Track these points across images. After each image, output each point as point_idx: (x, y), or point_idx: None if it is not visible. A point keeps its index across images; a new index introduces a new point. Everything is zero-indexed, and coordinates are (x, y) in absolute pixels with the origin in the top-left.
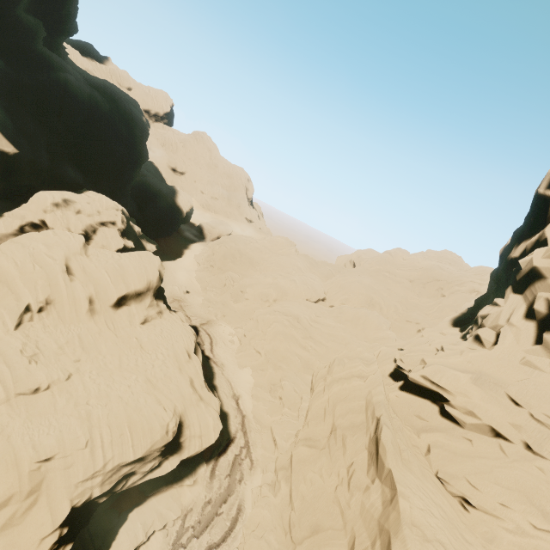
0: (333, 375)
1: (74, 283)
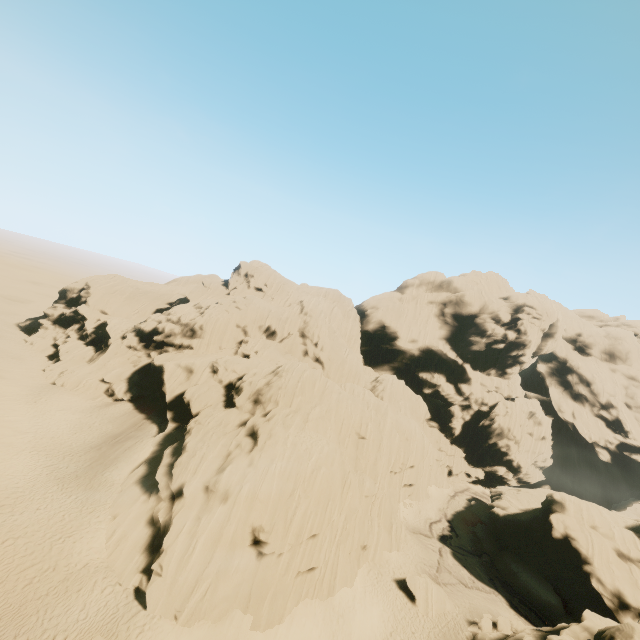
0: (515, 416)
1: (625, 518)
